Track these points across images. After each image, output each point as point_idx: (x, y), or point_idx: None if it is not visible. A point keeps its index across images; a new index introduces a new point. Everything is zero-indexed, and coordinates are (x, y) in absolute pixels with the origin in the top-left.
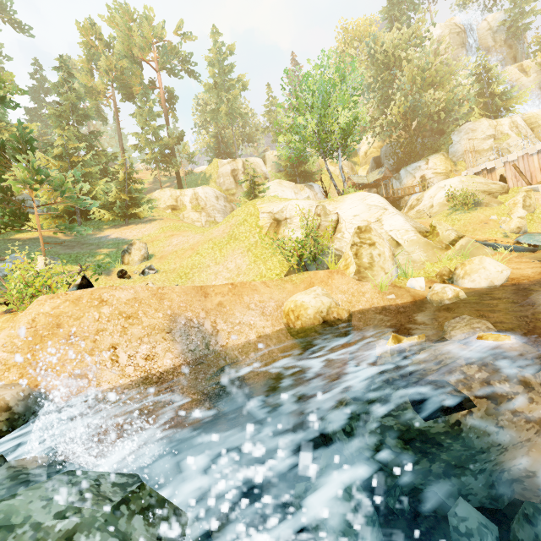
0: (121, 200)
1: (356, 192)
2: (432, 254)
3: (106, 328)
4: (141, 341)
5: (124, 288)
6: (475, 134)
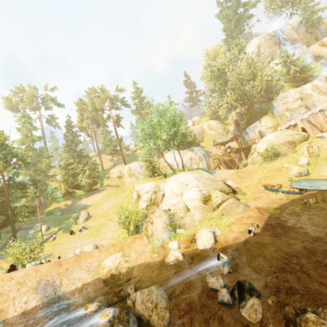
0: (89, 183)
1: (178, 173)
2: (205, 214)
3: (12, 289)
4: (25, 294)
5: (21, 270)
6: (287, 100)
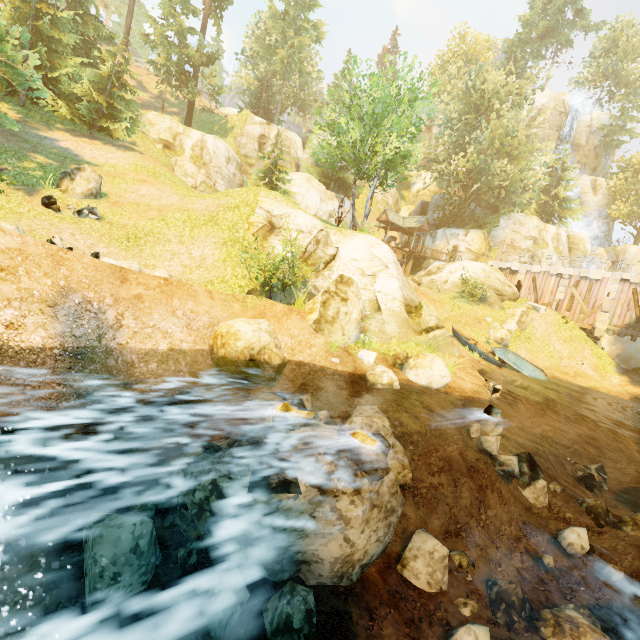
0: (94, 101)
1: (369, 234)
2: (405, 332)
3: None
4: (9, 303)
5: (8, 232)
6: (521, 229)
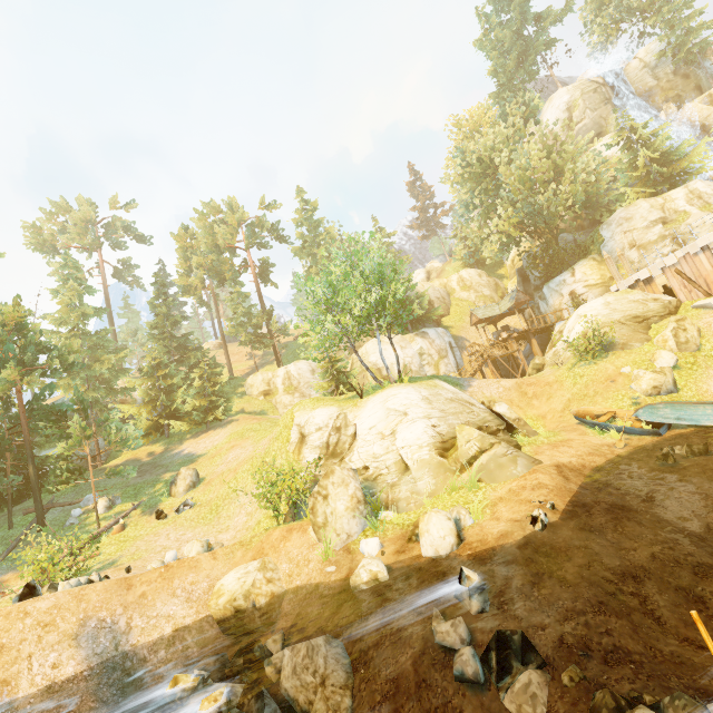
0: (200, 406)
1: (387, 387)
2: (442, 480)
3: (27, 638)
4: (53, 648)
5: (46, 597)
6: (632, 224)
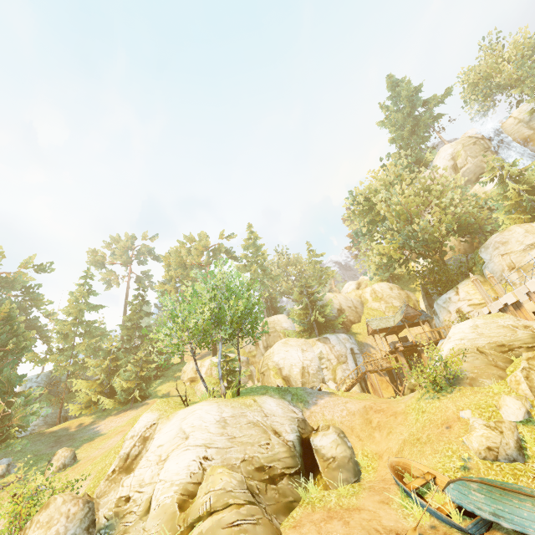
0: (129, 387)
1: (201, 401)
2: None
3: None
4: None
5: None
6: (508, 247)
